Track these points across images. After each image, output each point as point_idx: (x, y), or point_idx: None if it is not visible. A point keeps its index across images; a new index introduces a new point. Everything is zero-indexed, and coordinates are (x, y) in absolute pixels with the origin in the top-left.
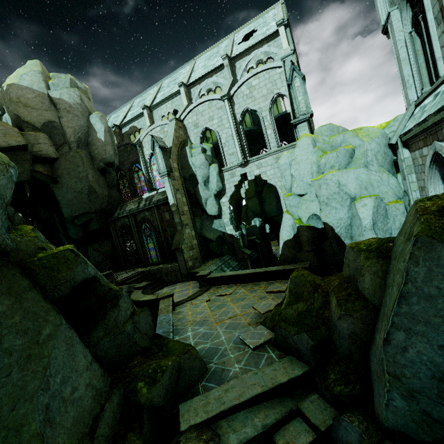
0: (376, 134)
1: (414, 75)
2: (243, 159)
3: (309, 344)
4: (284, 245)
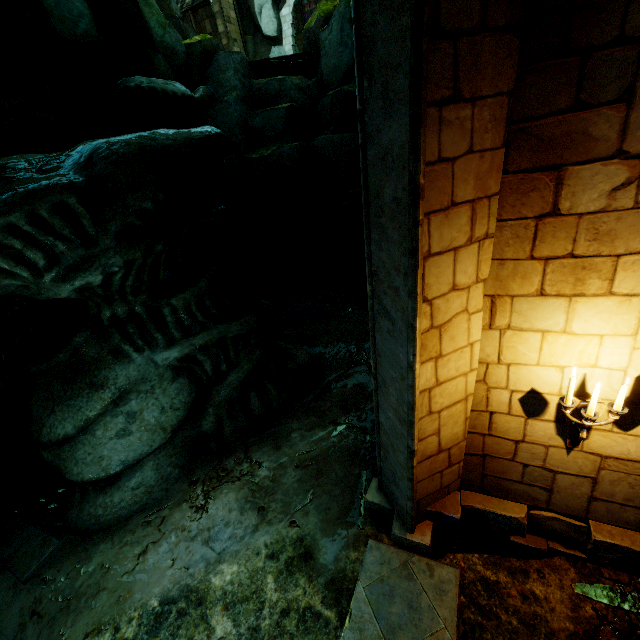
0: None
1: None
2: None
3: (321, 22)
4: None
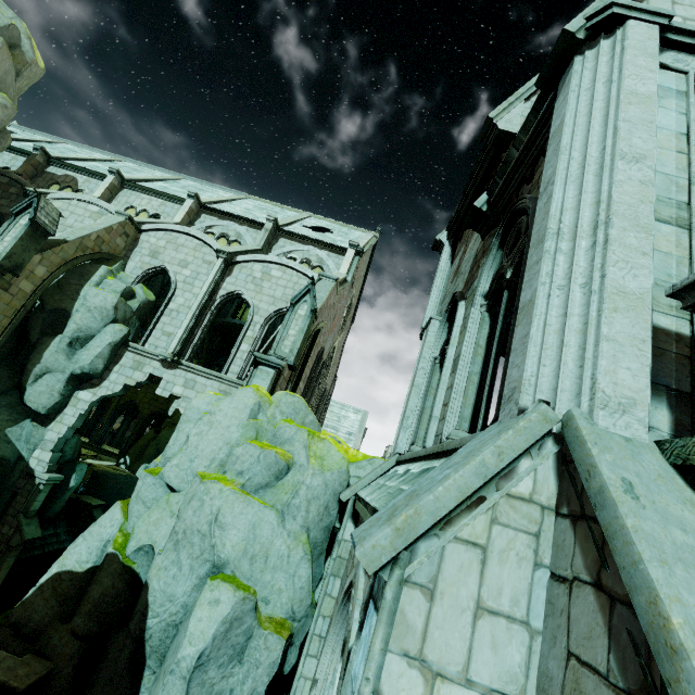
0: (334, 464)
1: (415, 415)
2: (174, 355)
3: None
4: (50, 581)
